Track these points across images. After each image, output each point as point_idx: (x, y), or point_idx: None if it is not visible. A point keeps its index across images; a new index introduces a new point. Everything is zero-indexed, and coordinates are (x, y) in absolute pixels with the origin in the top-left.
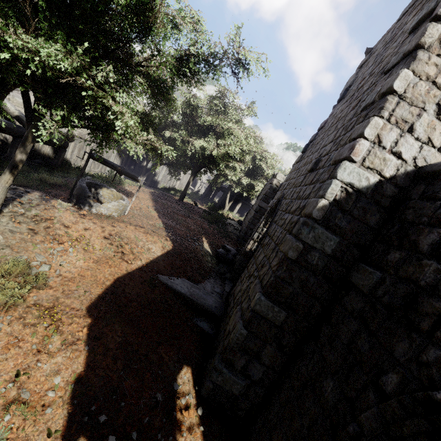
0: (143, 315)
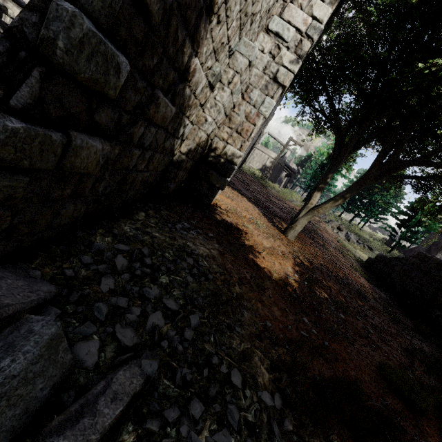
0: None
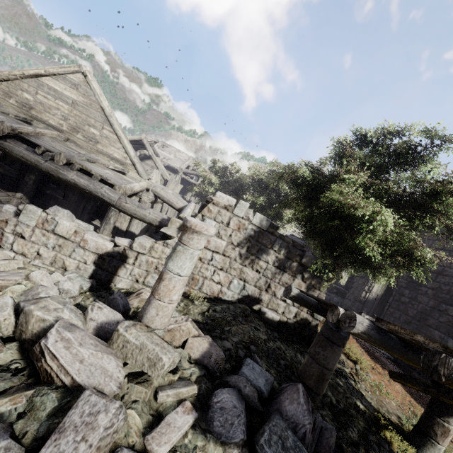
0: (379, 356)
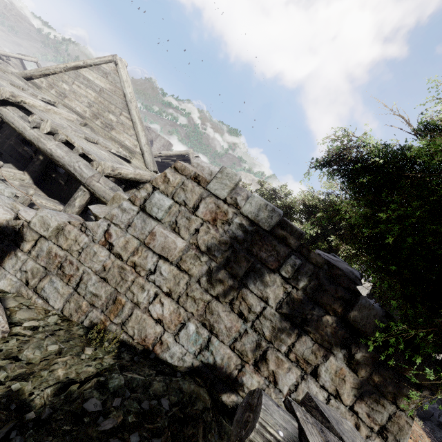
0: None
